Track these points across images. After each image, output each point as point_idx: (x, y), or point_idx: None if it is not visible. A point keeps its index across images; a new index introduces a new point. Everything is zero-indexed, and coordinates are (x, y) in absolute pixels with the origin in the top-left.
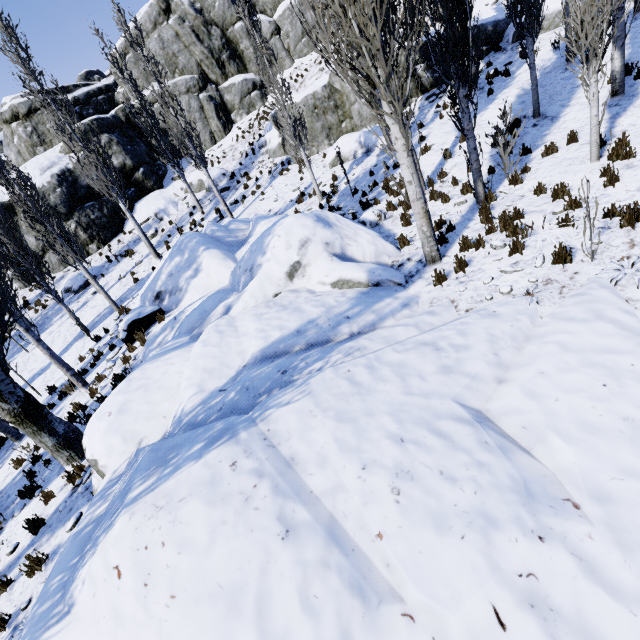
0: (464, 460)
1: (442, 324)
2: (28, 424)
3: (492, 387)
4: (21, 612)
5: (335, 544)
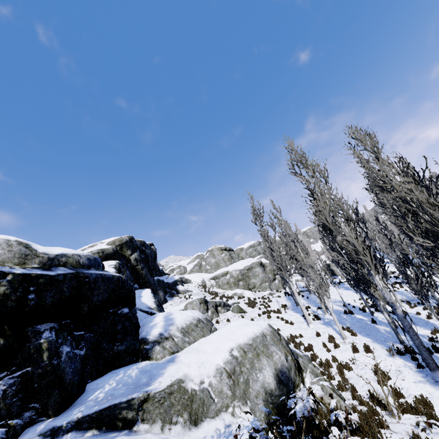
0: None
1: None
2: None
3: None
4: None
5: None
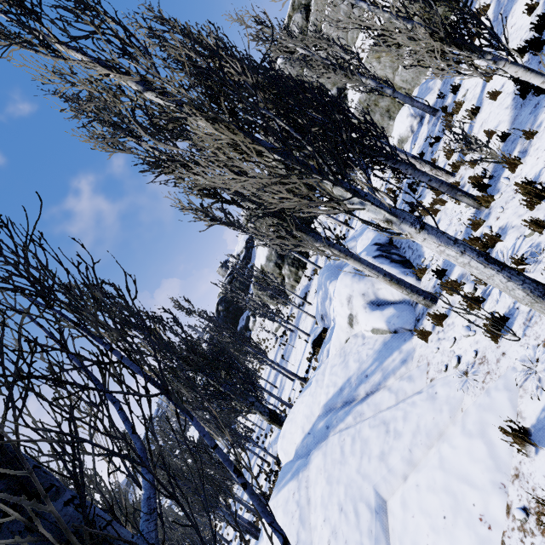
0: (357, 538)
1: (411, 394)
2: (275, 424)
3: (398, 482)
4: None
5: None
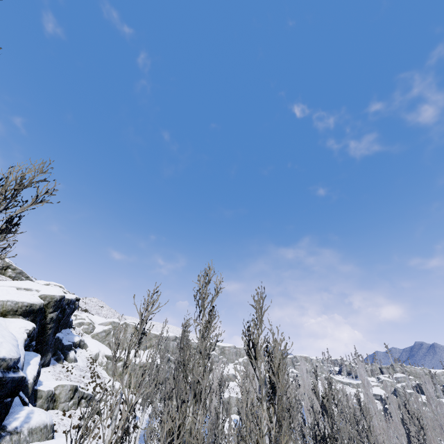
0: None
1: None
2: None
3: None
4: None
5: None
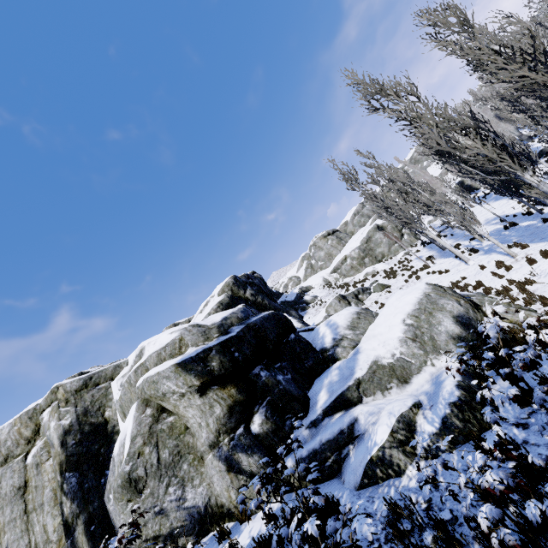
0: None
1: None
2: None
3: None
4: None
5: None
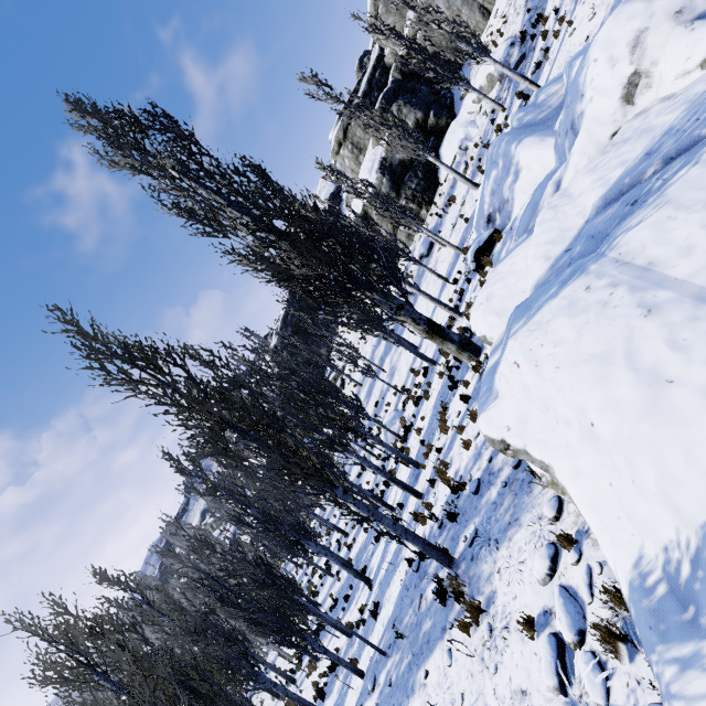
0: None
1: None
2: (436, 337)
3: None
4: (476, 438)
5: (705, 304)
